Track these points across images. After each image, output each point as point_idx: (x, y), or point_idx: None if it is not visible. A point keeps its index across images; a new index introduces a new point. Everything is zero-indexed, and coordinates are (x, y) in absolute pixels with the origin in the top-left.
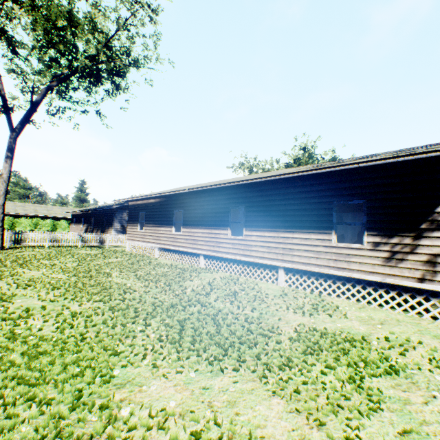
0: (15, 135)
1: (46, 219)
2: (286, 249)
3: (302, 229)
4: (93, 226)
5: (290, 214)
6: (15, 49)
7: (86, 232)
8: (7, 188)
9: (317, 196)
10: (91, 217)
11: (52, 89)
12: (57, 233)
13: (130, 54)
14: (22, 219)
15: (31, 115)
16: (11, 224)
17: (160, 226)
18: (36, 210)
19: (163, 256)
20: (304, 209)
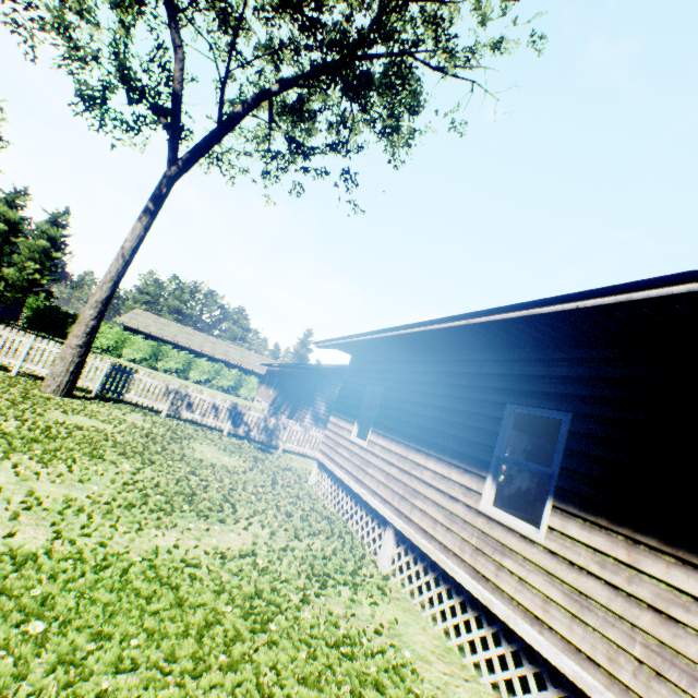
0: (174, 170)
1: (233, 368)
2: None
3: None
4: (284, 396)
5: None
6: (227, 20)
7: (273, 404)
8: (124, 269)
9: None
10: (286, 379)
11: (268, 98)
12: (239, 394)
13: (442, 18)
14: (202, 360)
15: (214, 140)
16: (187, 363)
17: (424, 450)
18: (227, 351)
19: (404, 555)
20: None
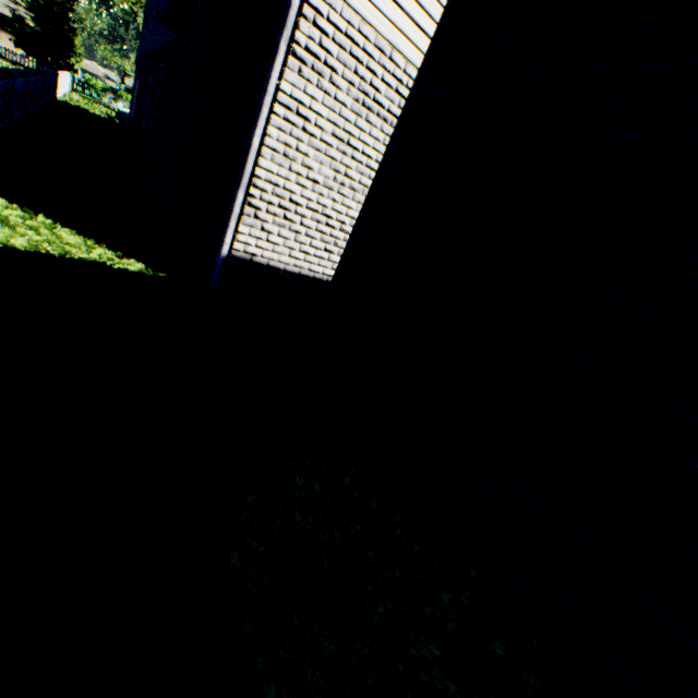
0: None
1: None
2: (0, 38)
3: (8, 34)
4: None
5: (2, 25)
6: None
7: None
8: None
9: (14, 25)
10: None
11: None
12: None
13: None
14: None
15: None
16: None
17: None
18: None
19: None
20: (9, 27)
